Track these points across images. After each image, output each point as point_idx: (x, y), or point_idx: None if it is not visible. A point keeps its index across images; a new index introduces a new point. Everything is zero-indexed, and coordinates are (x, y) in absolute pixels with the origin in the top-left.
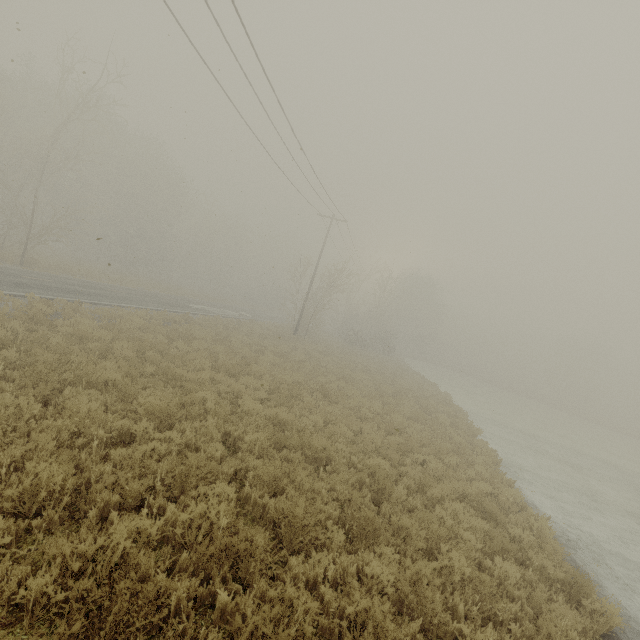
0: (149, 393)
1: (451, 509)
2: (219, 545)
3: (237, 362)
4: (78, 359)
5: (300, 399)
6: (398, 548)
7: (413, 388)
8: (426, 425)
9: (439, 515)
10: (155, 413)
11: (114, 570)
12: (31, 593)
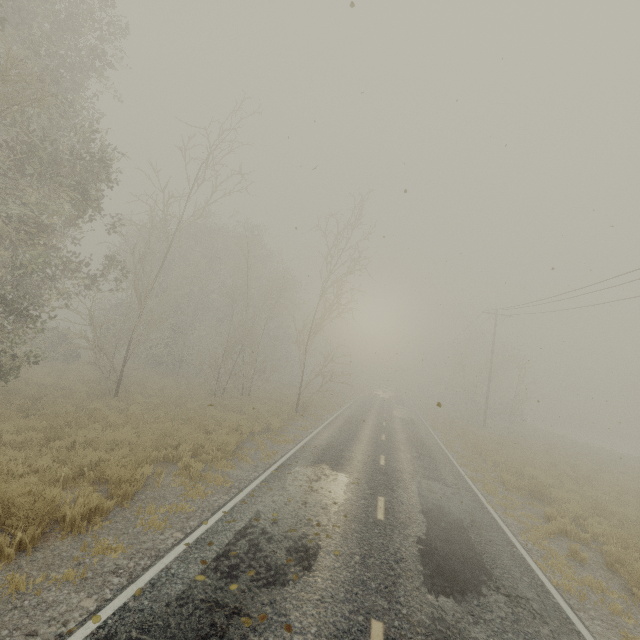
0: None
1: None
2: None
3: None
4: None
5: None
6: None
7: None
8: None
9: None
10: None
11: None
12: None
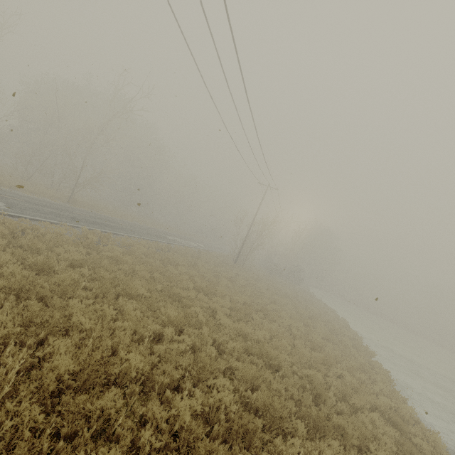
0: (163, 304)
1: (370, 417)
2: (236, 424)
3: (208, 285)
4: (121, 277)
5: (249, 316)
6: (339, 442)
7: (320, 313)
8: (335, 345)
9: (361, 420)
10: (173, 321)
11: (179, 431)
12: (144, 440)
